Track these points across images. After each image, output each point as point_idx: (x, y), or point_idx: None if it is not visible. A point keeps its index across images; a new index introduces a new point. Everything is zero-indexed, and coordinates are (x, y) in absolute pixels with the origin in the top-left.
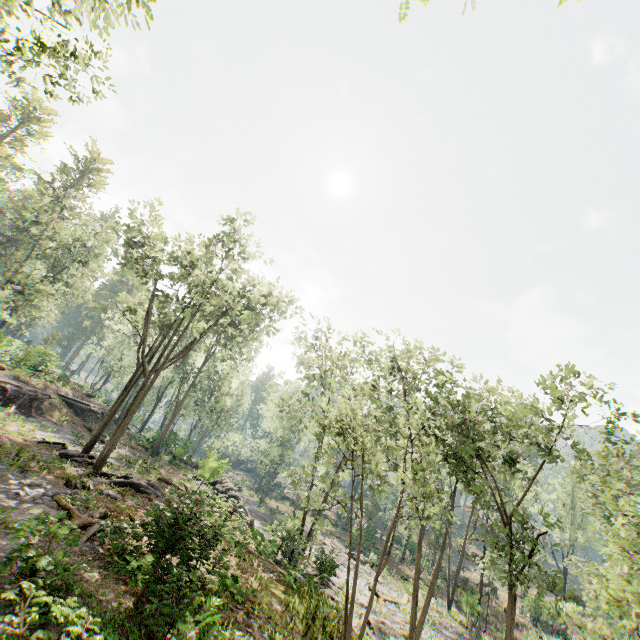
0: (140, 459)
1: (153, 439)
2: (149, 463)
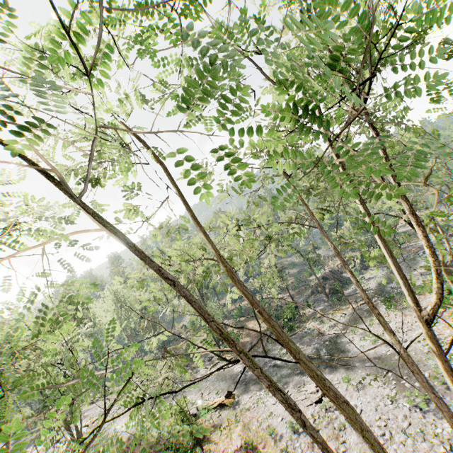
0: None
1: None
2: None
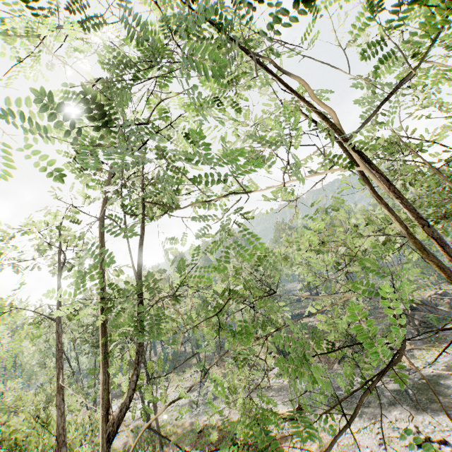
0: None
1: None
2: None
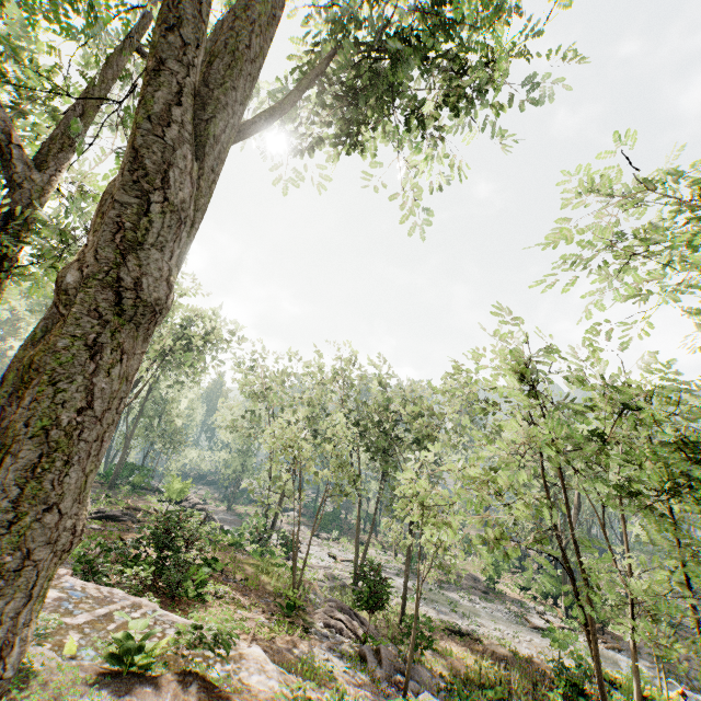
0: (101, 495)
1: (106, 473)
2: (111, 496)
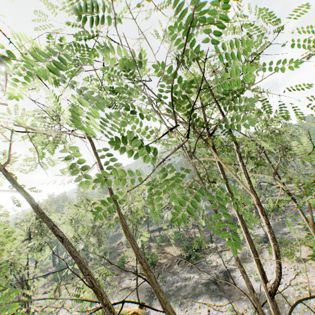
0: None
1: None
2: None
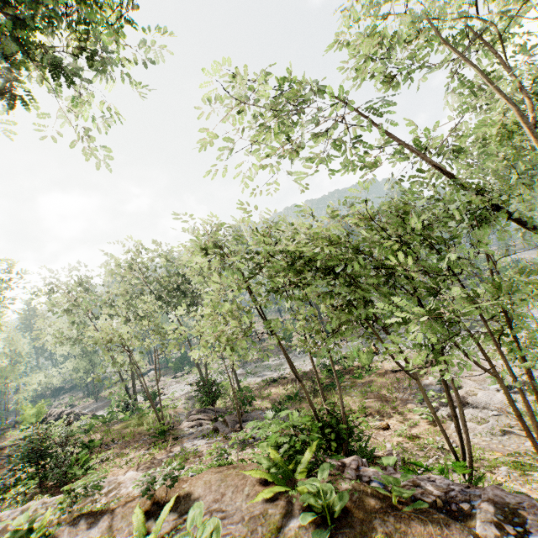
0: None
1: None
2: None
